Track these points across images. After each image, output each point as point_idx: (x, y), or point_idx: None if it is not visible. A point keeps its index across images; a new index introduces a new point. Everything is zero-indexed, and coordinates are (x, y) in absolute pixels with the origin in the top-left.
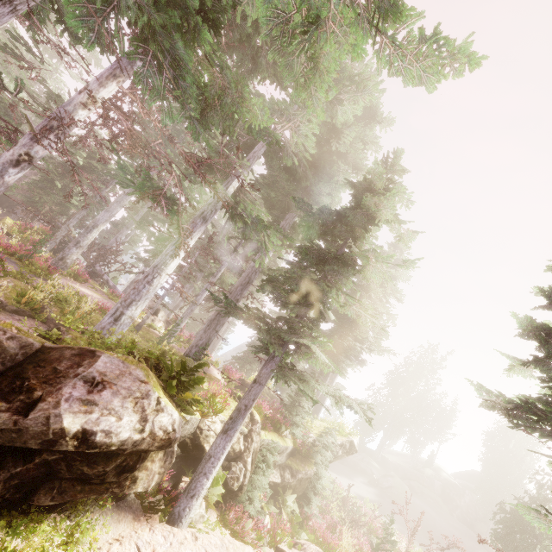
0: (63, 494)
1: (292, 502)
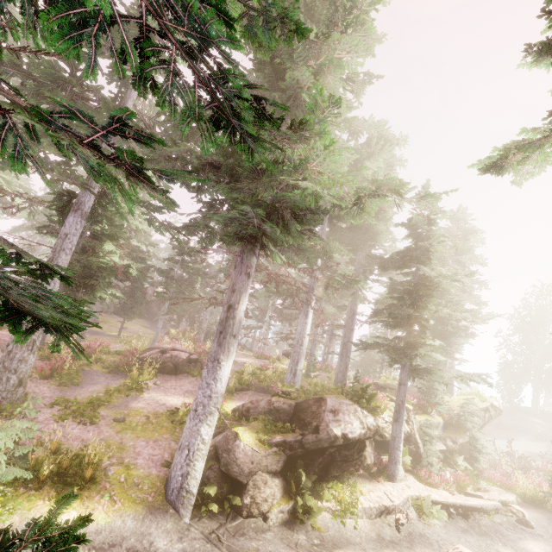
0: (340, 469)
1: (462, 462)
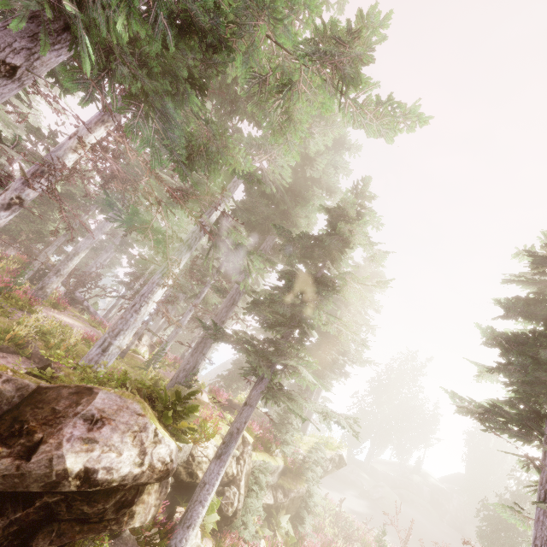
0: (62, 537)
1: (286, 523)
